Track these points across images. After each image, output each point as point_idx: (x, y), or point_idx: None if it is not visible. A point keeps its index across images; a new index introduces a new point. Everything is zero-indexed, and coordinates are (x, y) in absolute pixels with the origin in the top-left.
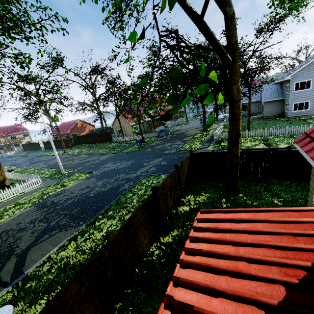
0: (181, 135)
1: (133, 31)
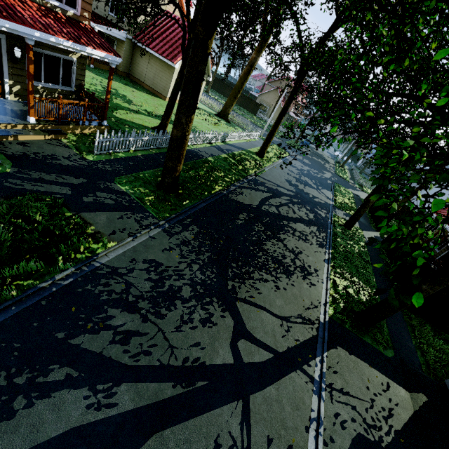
0: (322, 157)
1: None
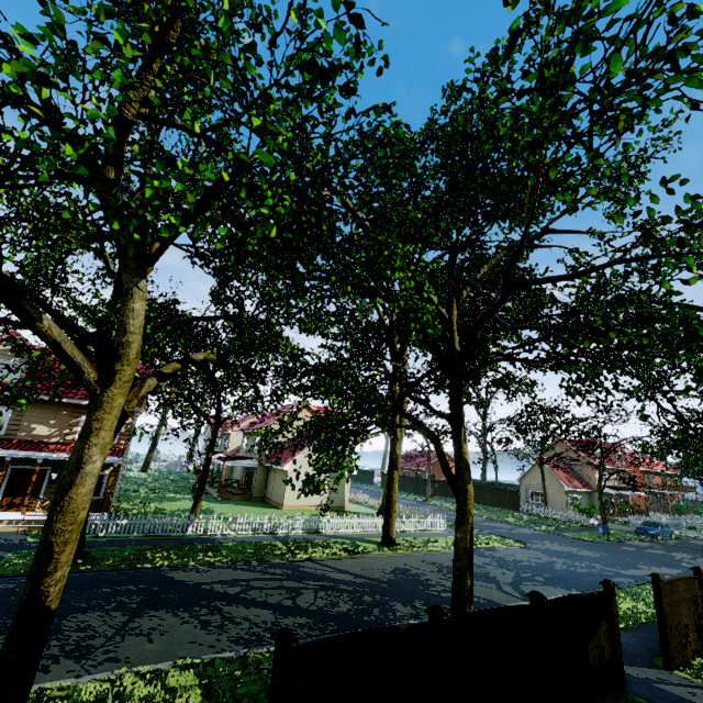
0: None
1: None
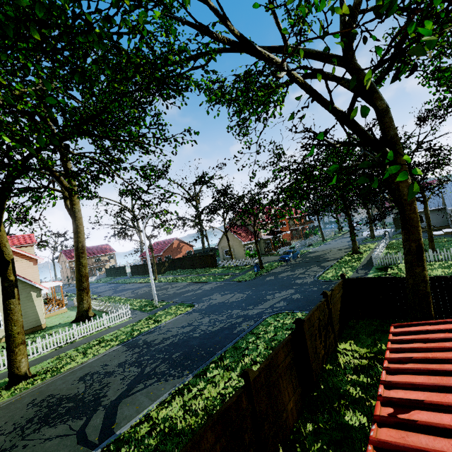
0: (318, 258)
1: (322, 133)
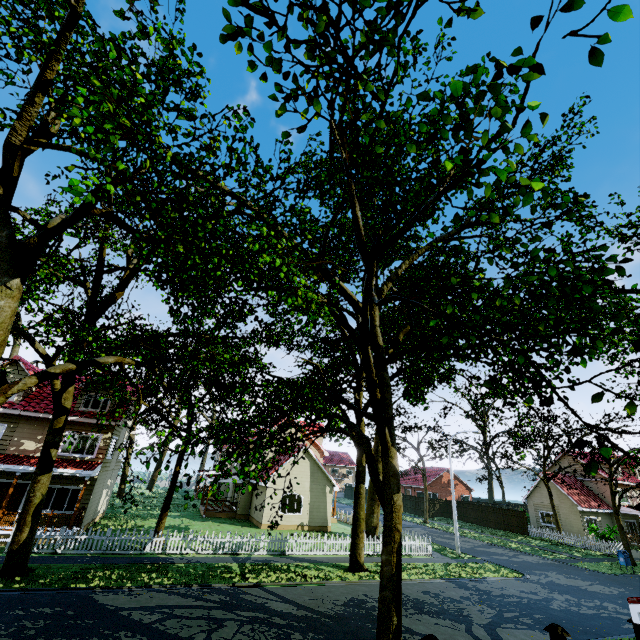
0: None
1: None
